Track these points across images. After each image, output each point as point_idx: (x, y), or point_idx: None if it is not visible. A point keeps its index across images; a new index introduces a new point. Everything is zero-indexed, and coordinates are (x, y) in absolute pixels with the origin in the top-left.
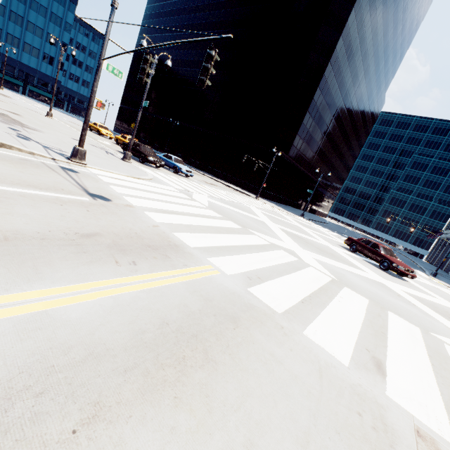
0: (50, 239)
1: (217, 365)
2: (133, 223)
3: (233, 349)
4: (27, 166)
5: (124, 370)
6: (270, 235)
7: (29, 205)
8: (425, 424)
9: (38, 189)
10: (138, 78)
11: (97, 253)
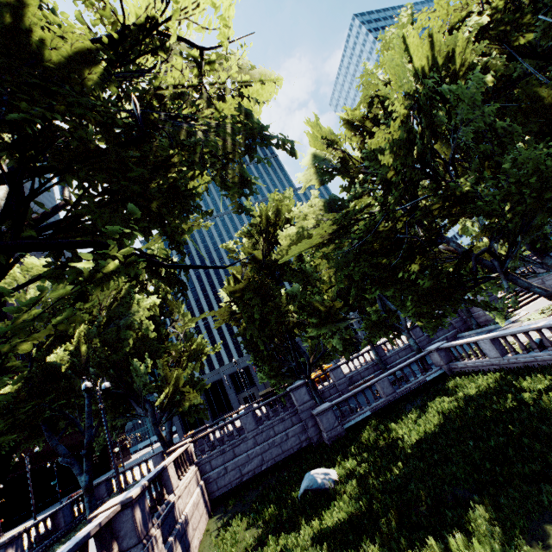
0: None
1: None
2: None
3: None
4: None
5: None
6: None
7: None
8: None
9: None
10: None
11: None
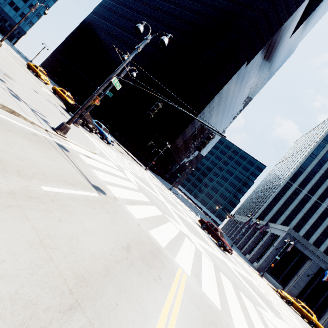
0: (120, 261)
1: None
2: (131, 224)
3: None
4: (43, 146)
5: None
6: (174, 219)
7: (84, 214)
8: None
9: (71, 186)
10: (149, 113)
11: (144, 271)
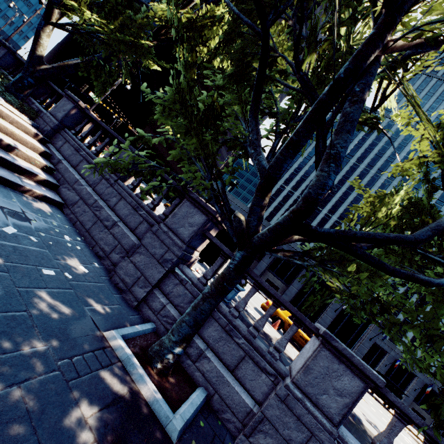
0: None
1: None
2: None
3: None
4: None
5: None
6: None
7: None
8: None
9: None
10: None
11: None
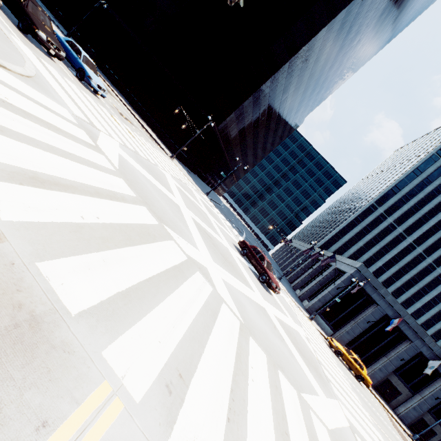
0: None
1: None
2: None
3: None
4: None
5: None
6: (186, 237)
7: None
8: None
9: None
10: None
11: None
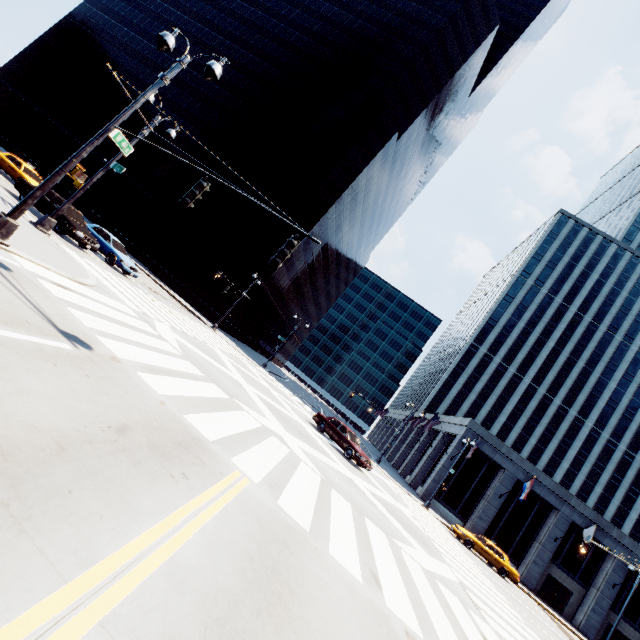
0: (96, 442)
1: (300, 597)
2: (143, 400)
3: (301, 579)
4: None
5: (257, 614)
6: (255, 409)
7: (26, 369)
8: (408, 625)
9: (4, 324)
10: (183, 200)
11: (149, 463)
